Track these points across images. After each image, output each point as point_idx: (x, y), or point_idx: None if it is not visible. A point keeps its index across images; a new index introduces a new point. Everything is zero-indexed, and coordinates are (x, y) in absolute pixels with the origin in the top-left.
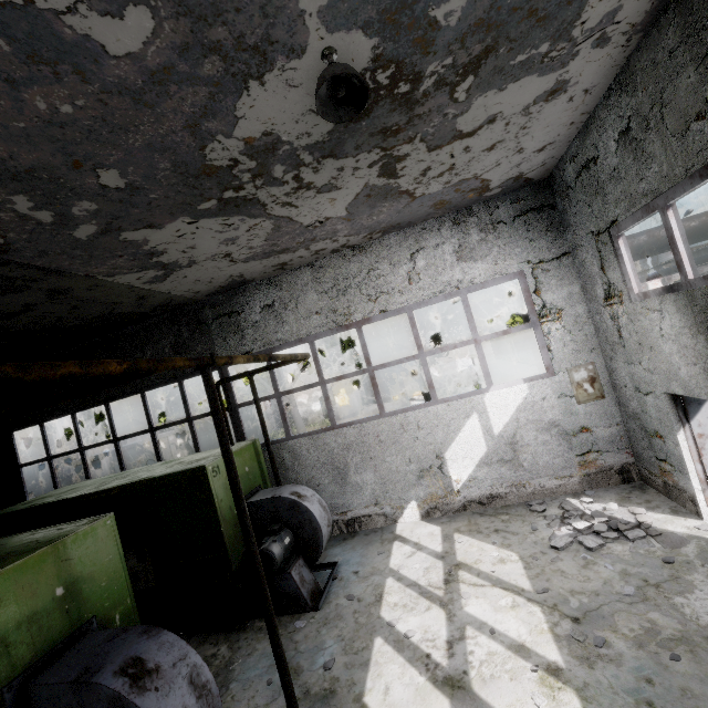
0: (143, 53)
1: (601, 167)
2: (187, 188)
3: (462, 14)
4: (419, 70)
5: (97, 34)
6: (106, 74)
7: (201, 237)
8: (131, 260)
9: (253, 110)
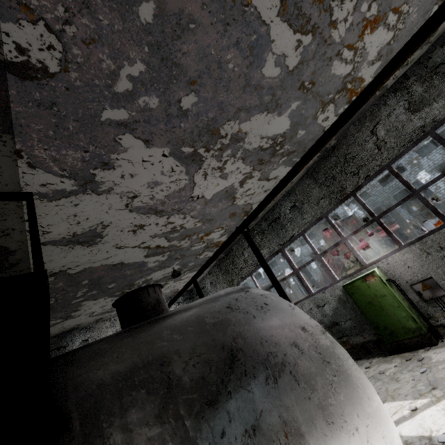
0: (151, 266)
1: (207, 289)
2: (121, 288)
3: (192, 264)
4: (183, 270)
5: (149, 264)
6: (142, 268)
7: (99, 304)
8: (65, 313)
9: (154, 274)
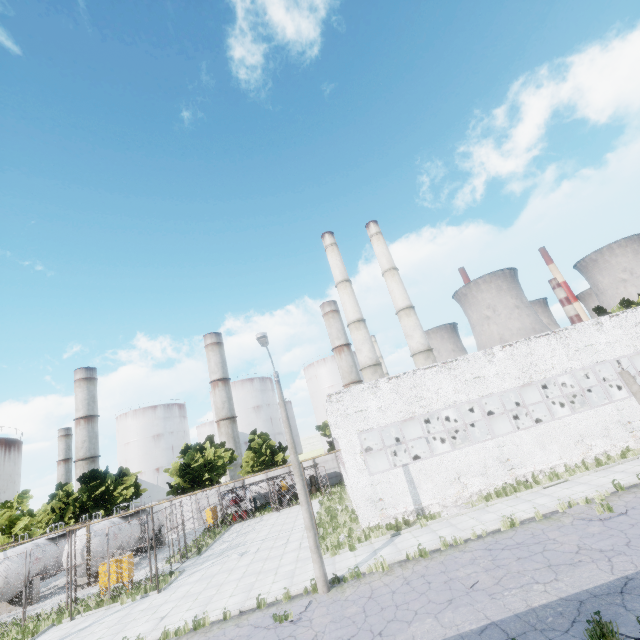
0: None
1: None
2: None
3: None
4: None
5: None
6: None
7: None
8: None
9: None
